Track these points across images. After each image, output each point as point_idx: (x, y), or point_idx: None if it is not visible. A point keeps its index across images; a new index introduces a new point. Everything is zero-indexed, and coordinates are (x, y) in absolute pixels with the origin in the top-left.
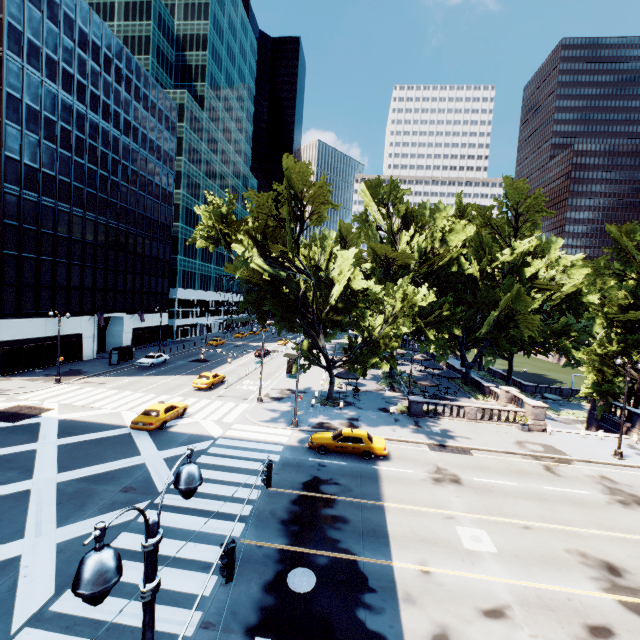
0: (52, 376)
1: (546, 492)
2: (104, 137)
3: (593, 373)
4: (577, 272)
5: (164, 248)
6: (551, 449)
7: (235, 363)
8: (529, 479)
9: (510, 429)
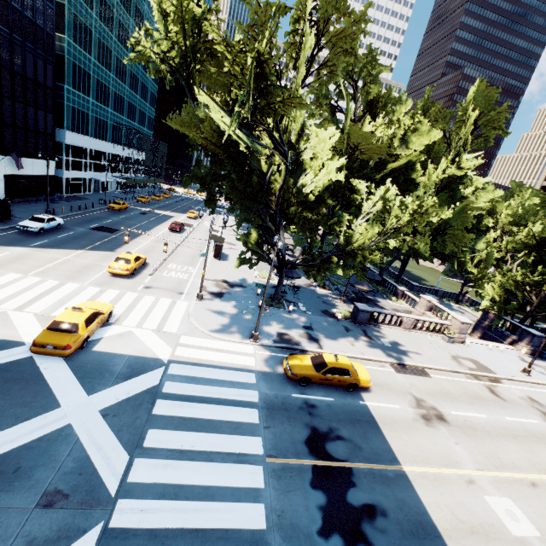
0: None
1: (512, 425)
2: None
3: (500, 293)
4: (484, 195)
5: (44, 68)
6: (480, 365)
7: (149, 237)
8: (489, 408)
9: (438, 340)
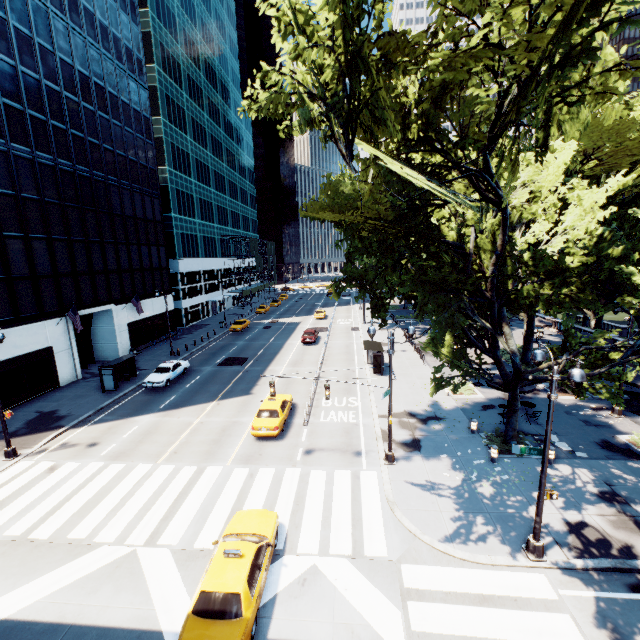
0: (3, 438)
1: None
2: (15, 2)
3: None
4: None
5: (151, 203)
6: None
7: (283, 360)
8: None
9: None
